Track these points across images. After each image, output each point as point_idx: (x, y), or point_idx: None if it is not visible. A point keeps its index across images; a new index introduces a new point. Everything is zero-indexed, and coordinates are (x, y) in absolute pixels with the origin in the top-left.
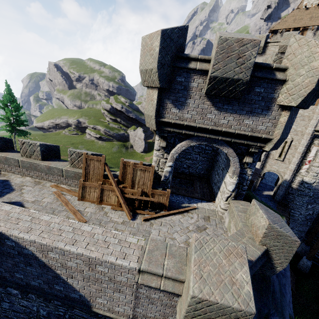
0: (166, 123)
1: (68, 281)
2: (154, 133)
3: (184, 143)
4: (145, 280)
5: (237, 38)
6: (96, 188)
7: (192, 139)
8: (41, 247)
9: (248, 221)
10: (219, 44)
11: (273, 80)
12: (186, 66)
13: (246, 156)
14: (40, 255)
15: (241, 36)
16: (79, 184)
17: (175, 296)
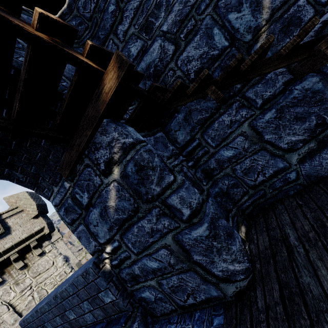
0: None
1: None
2: None
3: None
4: None
5: None
6: None
7: None
8: None
9: None
10: None
11: None
12: None
13: None
14: None
15: None
16: None
17: None
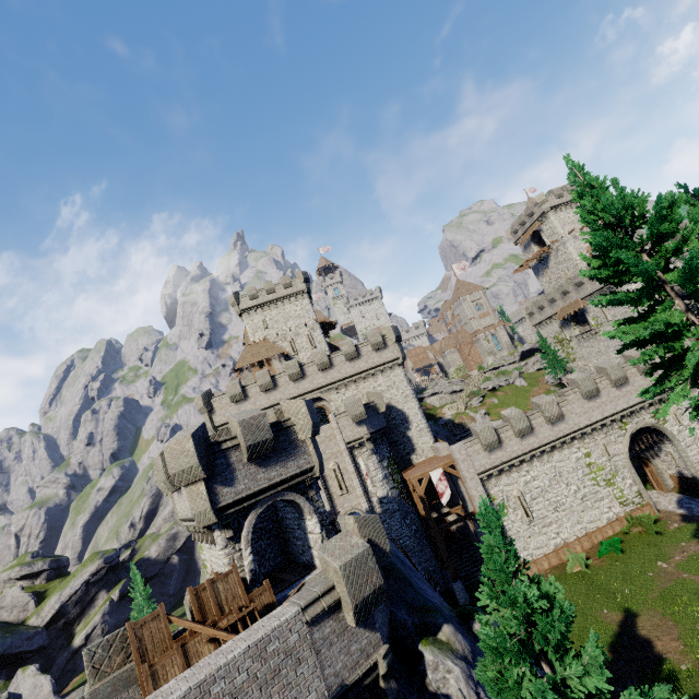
0: (225, 507)
1: None
2: (209, 533)
3: (251, 516)
4: (312, 614)
5: (250, 417)
6: (174, 657)
7: (257, 507)
8: (201, 691)
9: None
10: (241, 425)
11: (288, 429)
12: (220, 449)
13: (309, 491)
14: None
15: (251, 414)
16: (143, 674)
17: (340, 612)
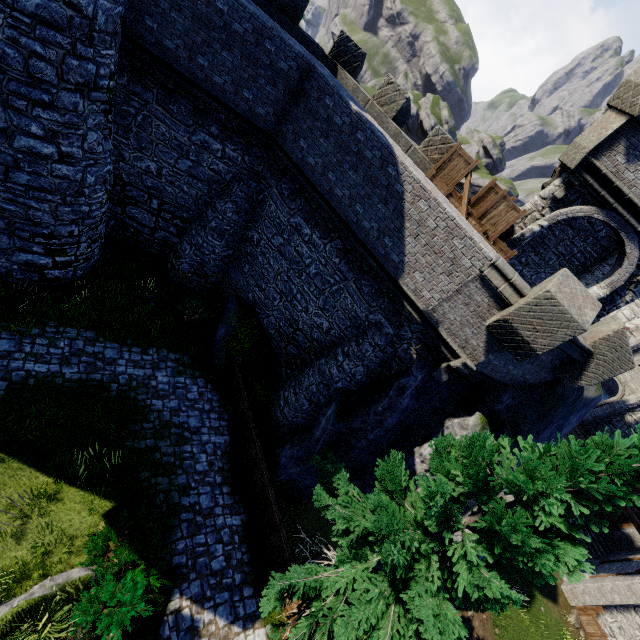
0: (594, 168)
1: (406, 239)
2: (555, 175)
3: (587, 208)
4: (491, 275)
5: None
6: (442, 191)
7: (602, 210)
8: (419, 192)
9: (588, 331)
10: None
11: None
12: None
13: None
14: (409, 199)
15: None
16: (428, 173)
17: (496, 309)
